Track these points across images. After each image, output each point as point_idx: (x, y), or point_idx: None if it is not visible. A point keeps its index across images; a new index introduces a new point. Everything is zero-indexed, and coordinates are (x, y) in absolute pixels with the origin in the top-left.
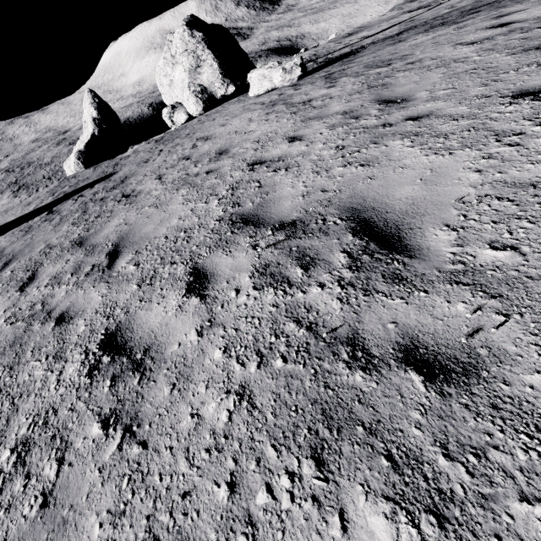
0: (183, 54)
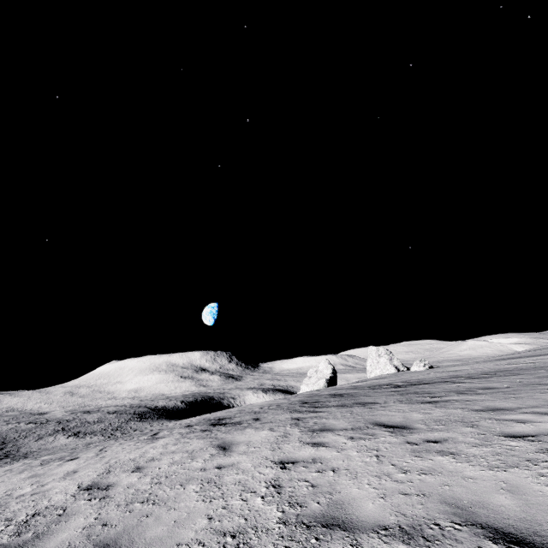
0: (385, 354)
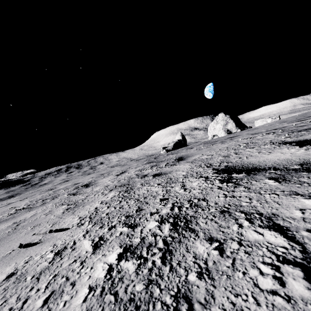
0: (221, 121)
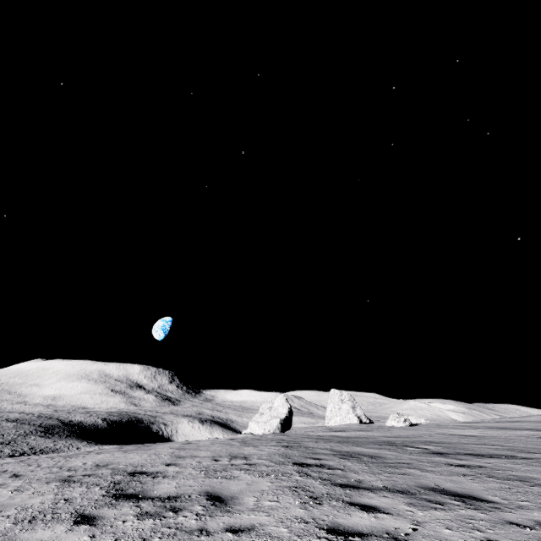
0: (348, 400)
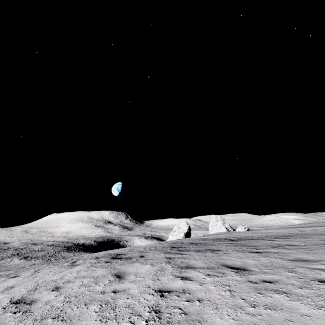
0: (220, 220)
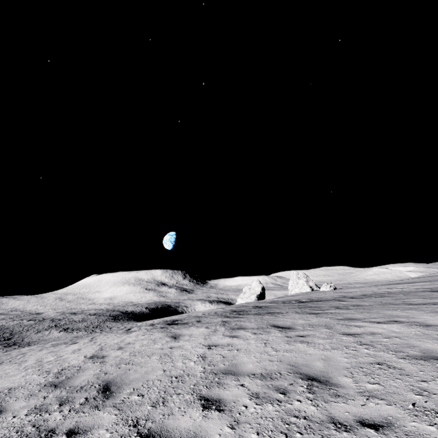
0: (303, 277)
